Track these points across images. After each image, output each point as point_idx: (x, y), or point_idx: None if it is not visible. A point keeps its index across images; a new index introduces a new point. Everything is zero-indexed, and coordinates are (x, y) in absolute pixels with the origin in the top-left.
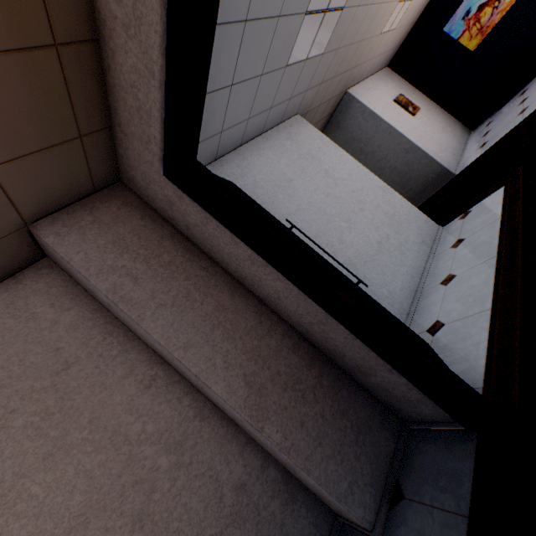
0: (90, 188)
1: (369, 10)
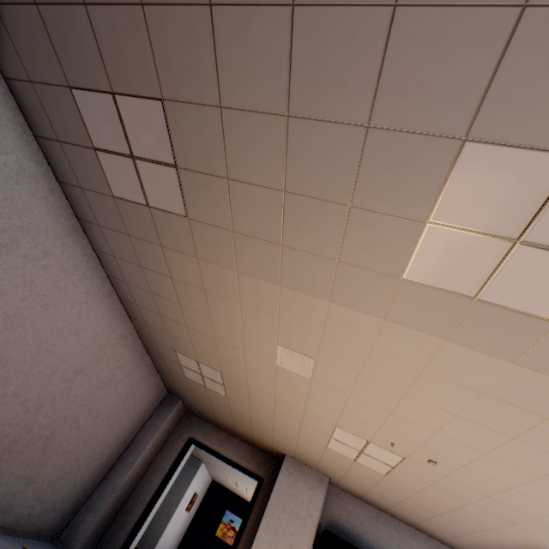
0: (187, 407)
1: (231, 471)
